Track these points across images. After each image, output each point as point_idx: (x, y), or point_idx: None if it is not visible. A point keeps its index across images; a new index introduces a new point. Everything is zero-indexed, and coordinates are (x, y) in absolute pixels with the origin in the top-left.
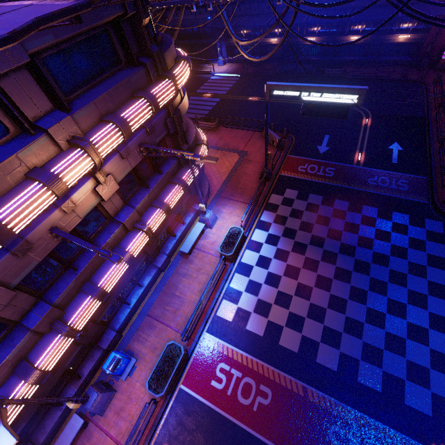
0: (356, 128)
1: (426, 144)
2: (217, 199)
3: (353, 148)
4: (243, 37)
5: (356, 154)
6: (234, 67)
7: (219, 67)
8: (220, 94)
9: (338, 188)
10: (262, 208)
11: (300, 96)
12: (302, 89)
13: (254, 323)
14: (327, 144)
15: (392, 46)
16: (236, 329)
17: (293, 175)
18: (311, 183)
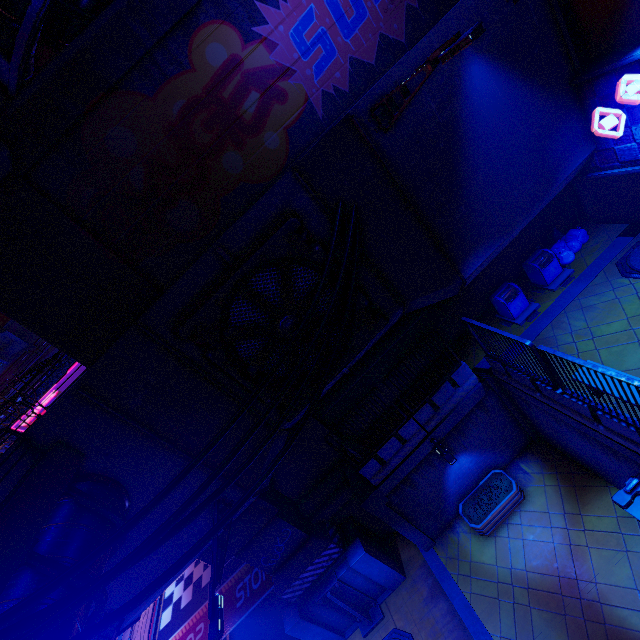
0: None
1: None
2: None
3: None
4: None
5: None
6: None
7: None
8: None
9: None
10: None
11: None
12: None
13: (185, 598)
14: None
15: None
16: (175, 620)
17: None
18: None
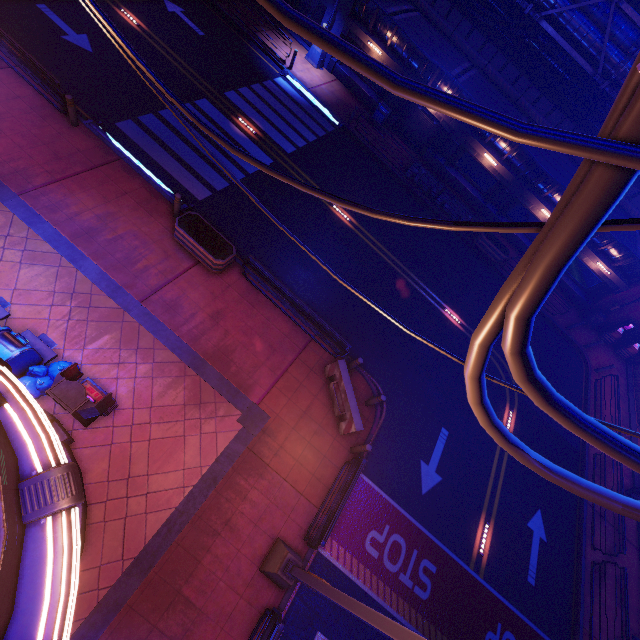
0: None
1: (575, 536)
2: None
3: (479, 500)
4: (385, 47)
5: (480, 523)
6: (335, 92)
7: (306, 63)
8: (277, 147)
9: None
10: None
11: None
12: None
13: None
14: (439, 462)
15: (577, 262)
16: None
17: (349, 568)
18: None
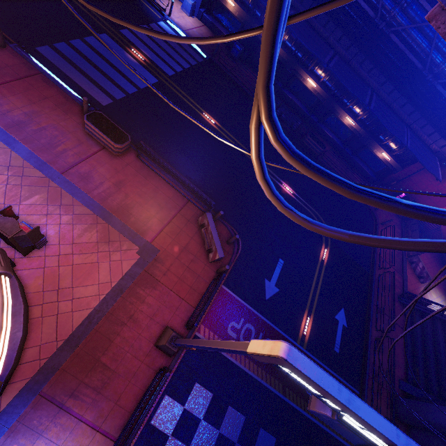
0: (313, 262)
1: (365, 323)
2: (27, 404)
3: (303, 303)
4: (237, 0)
5: (304, 317)
6: (203, 34)
7: (181, 12)
8: (161, 70)
9: (271, 396)
10: (131, 445)
11: (343, 414)
12: (366, 425)
13: None
14: (277, 280)
15: (370, 154)
16: None
17: None
18: (237, 374)
